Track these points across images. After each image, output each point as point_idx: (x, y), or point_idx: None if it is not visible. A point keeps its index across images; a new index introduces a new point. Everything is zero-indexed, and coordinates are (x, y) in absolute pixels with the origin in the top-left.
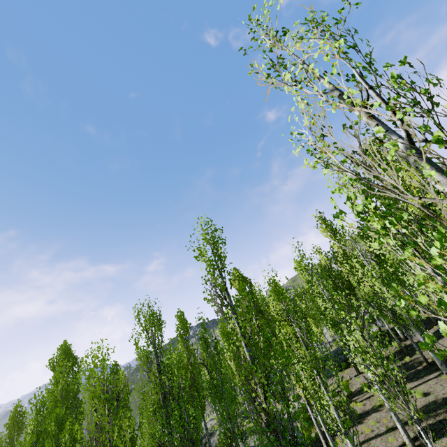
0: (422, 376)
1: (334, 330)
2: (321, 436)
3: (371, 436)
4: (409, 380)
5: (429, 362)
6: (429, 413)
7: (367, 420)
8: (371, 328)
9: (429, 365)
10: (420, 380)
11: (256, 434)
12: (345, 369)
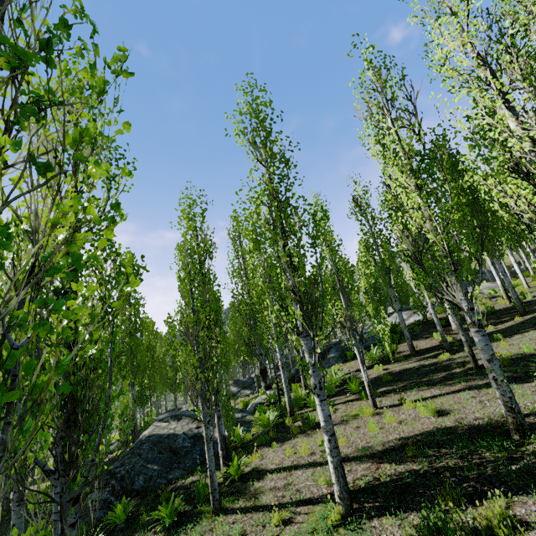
0: (455, 383)
1: (257, 253)
2: (219, 445)
3: (302, 463)
4: (427, 387)
5: (477, 364)
6: (427, 448)
7: (319, 435)
8: (415, 315)
9: (476, 368)
10: (446, 389)
11: (178, 420)
12: (351, 360)
